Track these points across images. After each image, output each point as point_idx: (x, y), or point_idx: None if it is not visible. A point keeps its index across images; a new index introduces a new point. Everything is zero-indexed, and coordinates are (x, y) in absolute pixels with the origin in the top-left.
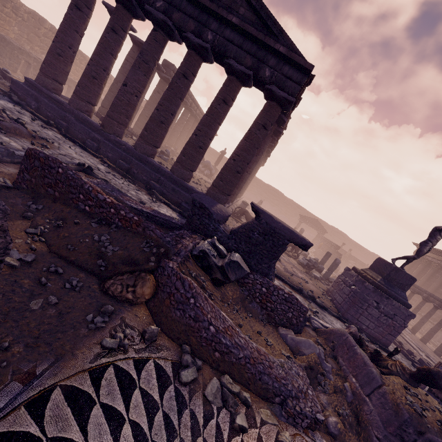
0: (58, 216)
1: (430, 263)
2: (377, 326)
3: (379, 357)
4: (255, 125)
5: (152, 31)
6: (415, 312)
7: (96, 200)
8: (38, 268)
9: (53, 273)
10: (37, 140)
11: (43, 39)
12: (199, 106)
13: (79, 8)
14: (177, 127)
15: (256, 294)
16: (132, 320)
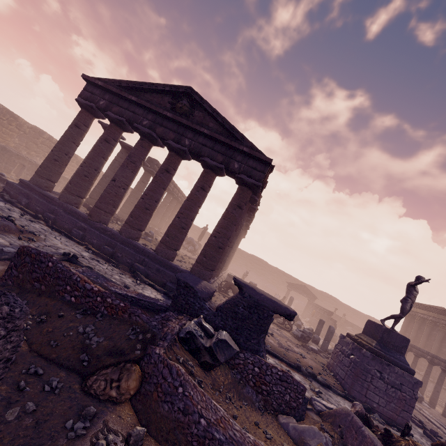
0: (42, 310)
1: (424, 320)
2: (388, 401)
3: (391, 438)
4: (231, 206)
5: (139, 140)
6: (426, 379)
7: (83, 290)
8: (17, 370)
9: (32, 375)
10: (24, 234)
11: (40, 146)
12: (180, 190)
13: (78, 127)
14: (161, 209)
15: (249, 376)
16: (116, 422)
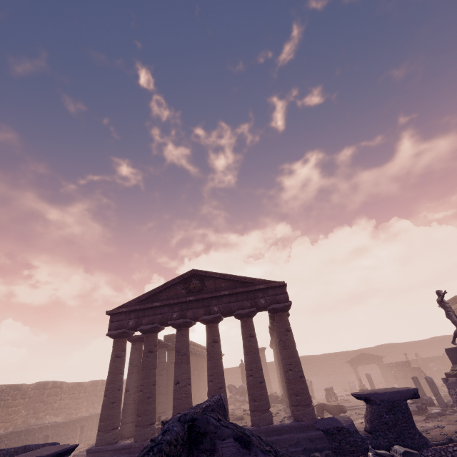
0: None
1: None
2: None
3: None
4: (281, 334)
5: (176, 332)
6: None
7: None
8: None
9: None
10: None
11: (46, 401)
12: (198, 345)
13: (118, 356)
14: (193, 377)
15: None
16: None
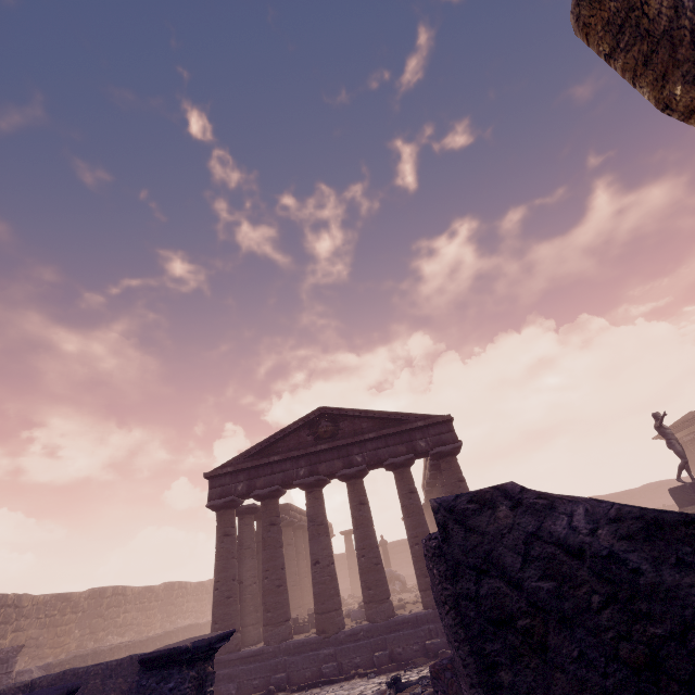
0: None
1: None
2: None
3: None
4: (452, 486)
5: (306, 495)
6: None
7: None
8: None
9: None
10: None
11: (106, 614)
12: None
13: (227, 535)
14: None
15: None
16: None
